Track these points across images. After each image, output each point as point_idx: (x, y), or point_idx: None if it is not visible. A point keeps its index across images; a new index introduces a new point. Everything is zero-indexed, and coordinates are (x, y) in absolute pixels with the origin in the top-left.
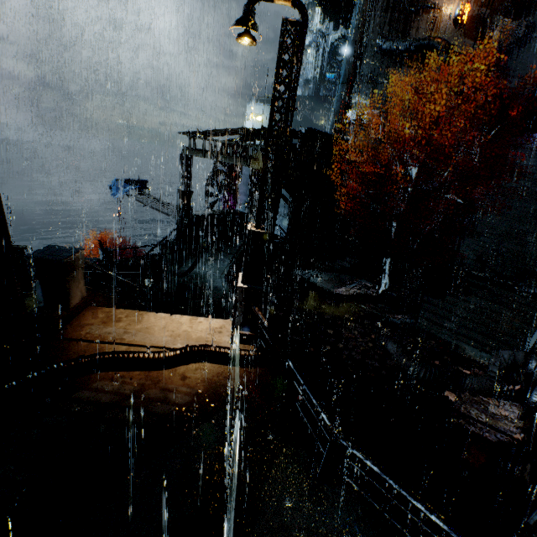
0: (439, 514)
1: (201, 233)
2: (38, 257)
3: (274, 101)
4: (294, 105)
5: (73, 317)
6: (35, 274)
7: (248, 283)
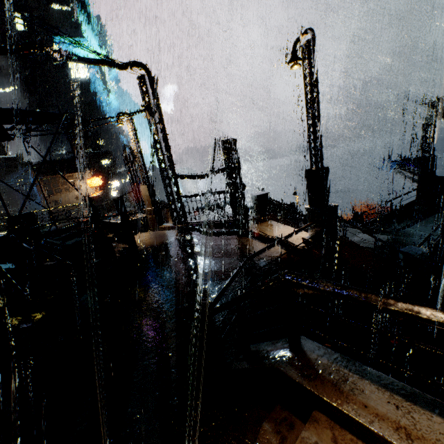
0: (227, 282)
1: (443, 197)
2: (252, 194)
3: (305, 90)
4: (316, 84)
5: (261, 222)
6: (252, 202)
7: (311, 205)
